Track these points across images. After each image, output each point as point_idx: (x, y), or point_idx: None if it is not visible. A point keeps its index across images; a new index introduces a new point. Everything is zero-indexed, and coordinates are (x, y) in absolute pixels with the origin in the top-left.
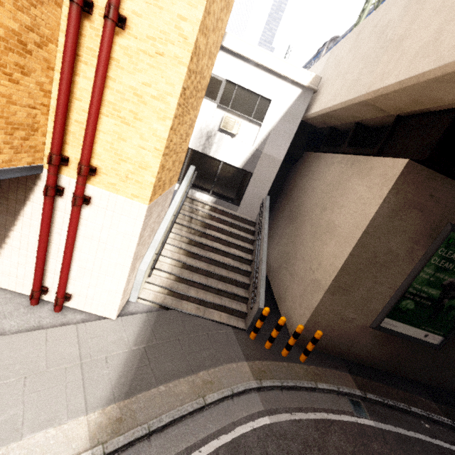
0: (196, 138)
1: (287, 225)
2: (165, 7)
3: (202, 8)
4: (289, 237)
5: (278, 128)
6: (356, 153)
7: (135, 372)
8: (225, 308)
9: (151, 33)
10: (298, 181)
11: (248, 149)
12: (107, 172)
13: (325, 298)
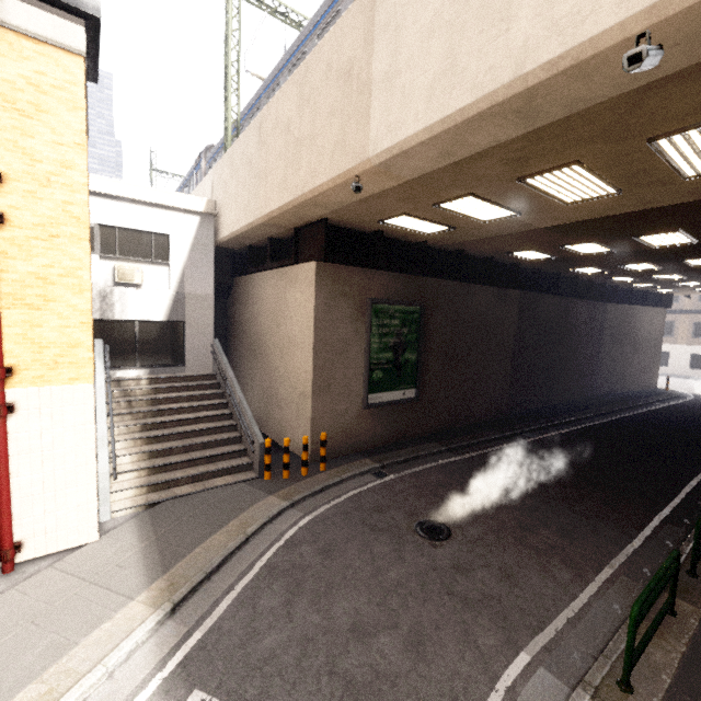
0: None
1: (253, 362)
2: (45, 197)
3: (85, 192)
4: (261, 373)
5: (191, 262)
6: (280, 267)
7: (160, 556)
8: (226, 470)
9: (37, 221)
10: (243, 311)
11: (166, 296)
12: (28, 366)
13: (315, 403)
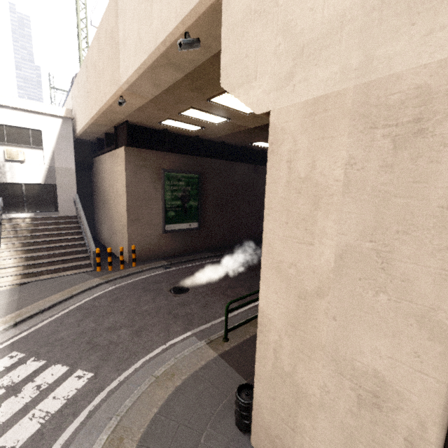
0: None
1: (104, 209)
2: None
3: None
4: (107, 215)
5: (58, 147)
6: (110, 150)
7: (18, 305)
8: (74, 267)
9: None
10: (98, 179)
11: (42, 168)
12: None
13: (130, 229)
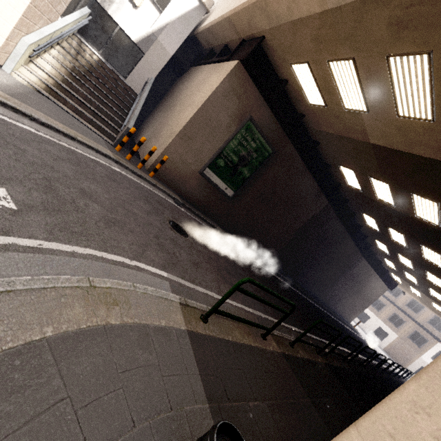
0: None
1: (163, 113)
2: None
3: None
4: (162, 120)
5: (174, 25)
6: (219, 60)
7: (16, 94)
8: (99, 126)
9: None
10: (180, 86)
11: (146, 29)
12: None
13: (176, 141)
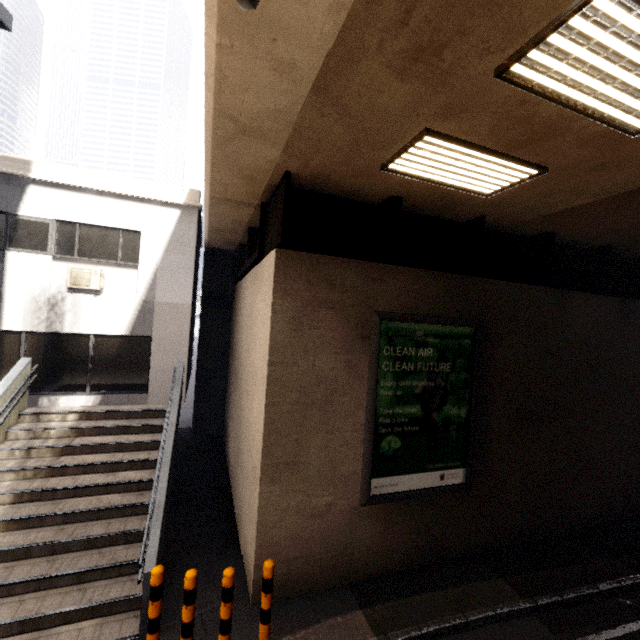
0: (29, 313)
1: (234, 392)
2: None
3: None
4: (236, 411)
5: (166, 264)
6: (251, 264)
7: None
8: (92, 608)
9: None
10: (235, 325)
11: (130, 304)
12: None
13: (267, 493)
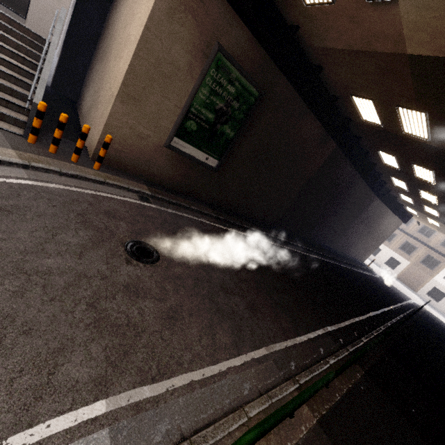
0: None
1: (100, 65)
2: None
3: None
4: (100, 75)
5: None
6: None
7: None
8: None
9: None
10: (113, 15)
11: None
12: None
13: (117, 107)
